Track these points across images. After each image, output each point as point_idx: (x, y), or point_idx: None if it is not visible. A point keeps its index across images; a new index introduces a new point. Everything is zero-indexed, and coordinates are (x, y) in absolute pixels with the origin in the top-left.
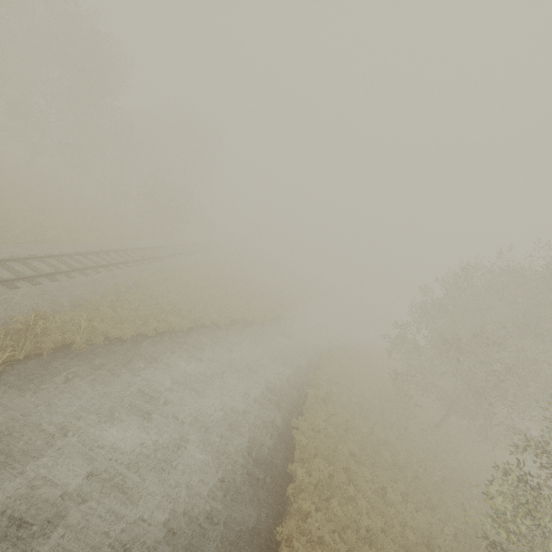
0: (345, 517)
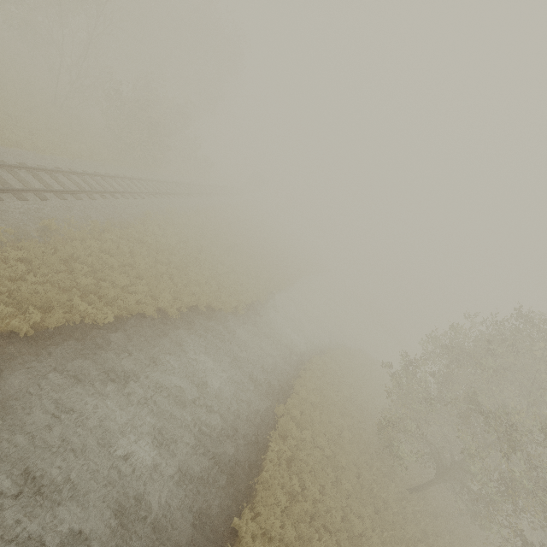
0: None
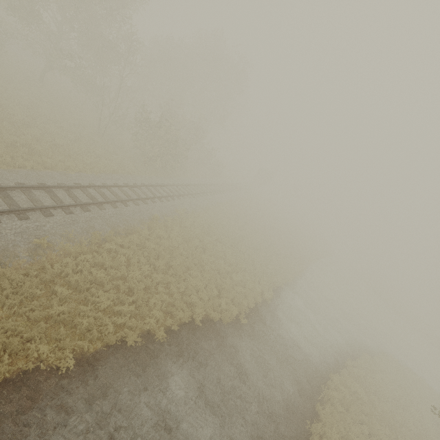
0: None
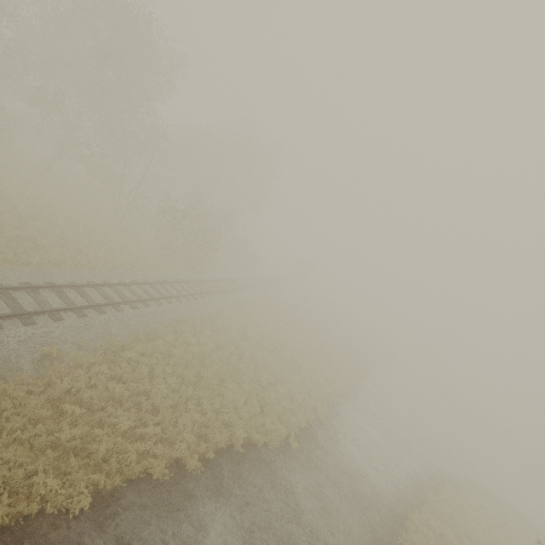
0: None
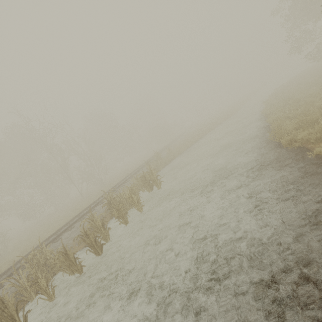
0: (296, 98)
